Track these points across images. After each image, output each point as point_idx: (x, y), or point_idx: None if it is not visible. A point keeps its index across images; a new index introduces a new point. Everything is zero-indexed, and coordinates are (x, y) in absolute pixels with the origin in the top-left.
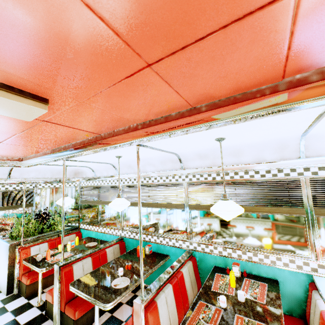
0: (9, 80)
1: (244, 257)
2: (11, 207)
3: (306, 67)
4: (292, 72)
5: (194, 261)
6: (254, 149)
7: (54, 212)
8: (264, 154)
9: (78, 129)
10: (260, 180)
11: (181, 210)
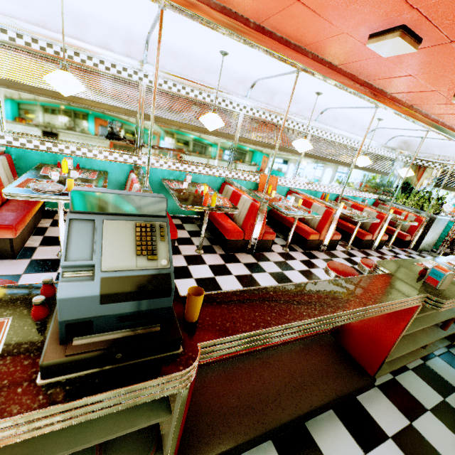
0: None
1: (79, 153)
2: None
3: None
4: None
5: (10, 158)
6: (102, 29)
7: None
8: (113, 42)
9: None
10: (104, 72)
11: None
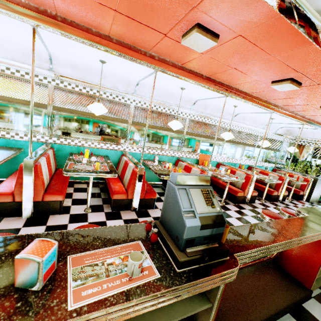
0: None
1: (92, 145)
2: None
3: (156, 53)
4: (152, 51)
5: (54, 150)
6: (114, 79)
7: None
8: (118, 85)
9: None
10: (112, 100)
11: (42, 110)
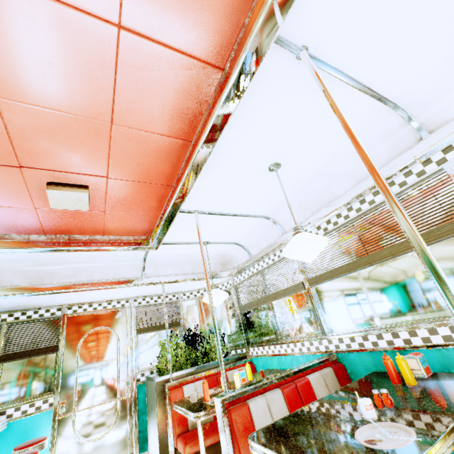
0: None
1: None
2: (155, 328)
3: None
4: None
5: None
6: None
7: (208, 334)
8: None
9: (182, 53)
10: None
11: None
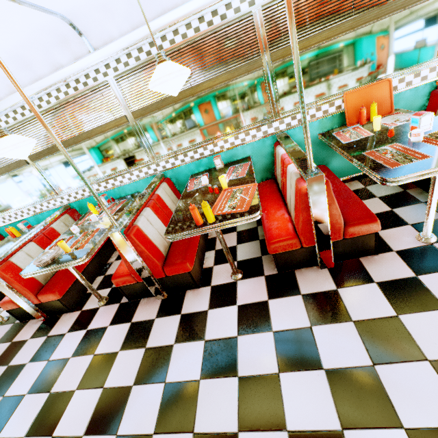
0: None
1: (109, 186)
2: None
3: None
4: None
5: (73, 213)
6: (36, 52)
7: None
8: (55, 56)
9: None
10: (75, 95)
11: (28, 168)
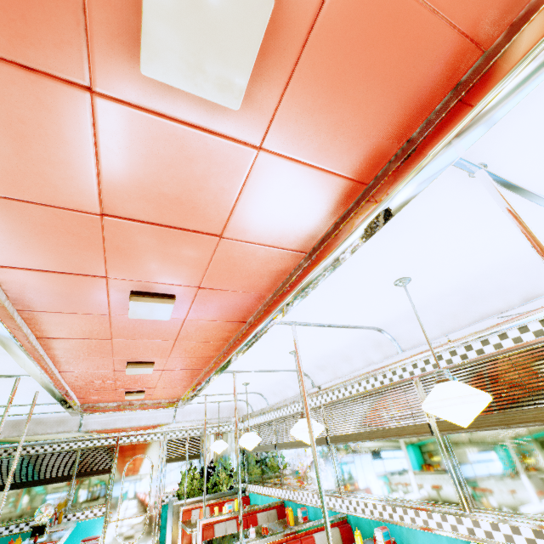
0: (135, 360)
1: (395, 517)
2: (181, 458)
3: (245, 317)
4: (243, 320)
5: (346, 530)
6: (356, 351)
7: (222, 466)
8: (369, 354)
9: (187, 369)
10: (379, 388)
11: (327, 448)
